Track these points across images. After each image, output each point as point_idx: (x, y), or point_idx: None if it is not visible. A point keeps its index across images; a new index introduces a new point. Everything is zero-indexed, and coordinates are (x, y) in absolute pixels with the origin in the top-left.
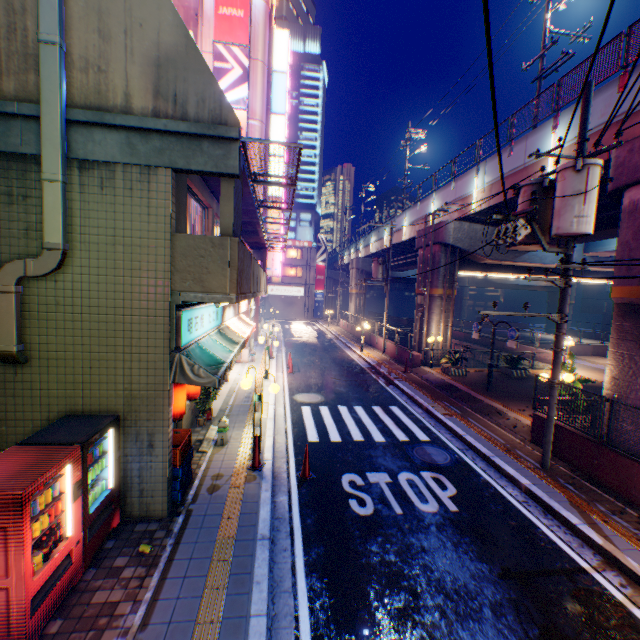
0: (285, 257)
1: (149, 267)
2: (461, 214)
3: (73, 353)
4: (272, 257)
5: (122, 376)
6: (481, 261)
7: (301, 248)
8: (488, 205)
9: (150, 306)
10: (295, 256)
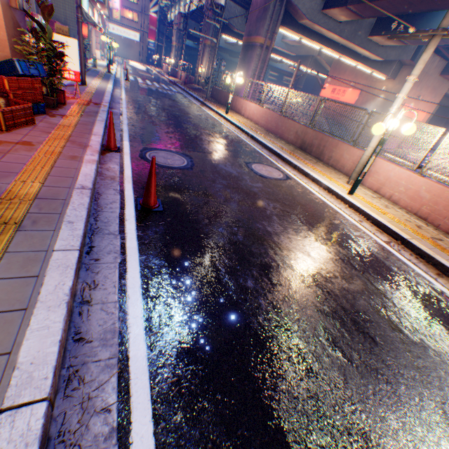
0: None
1: None
2: None
3: None
4: None
5: (63, 11)
6: (234, 31)
7: None
8: None
9: None
10: (132, 1)
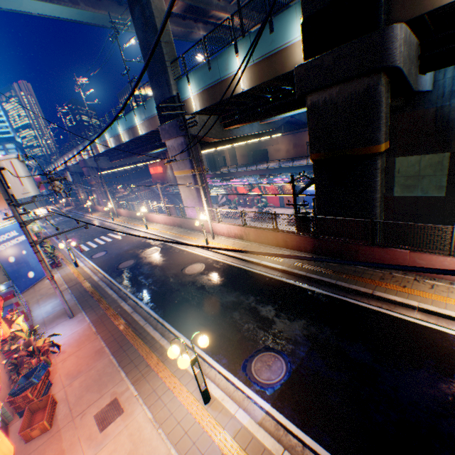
0: None
1: None
2: (73, 164)
3: None
4: None
5: None
6: None
7: None
8: (76, 163)
9: None
10: None
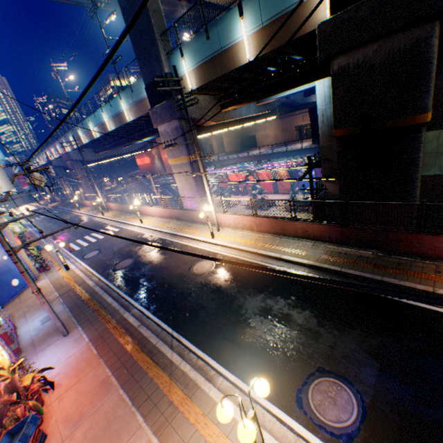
0: None
1: None
2: (55, 158)
3: None
4: None
5: None
6: None
7: None
8: (58, 157)
9: None
10: None
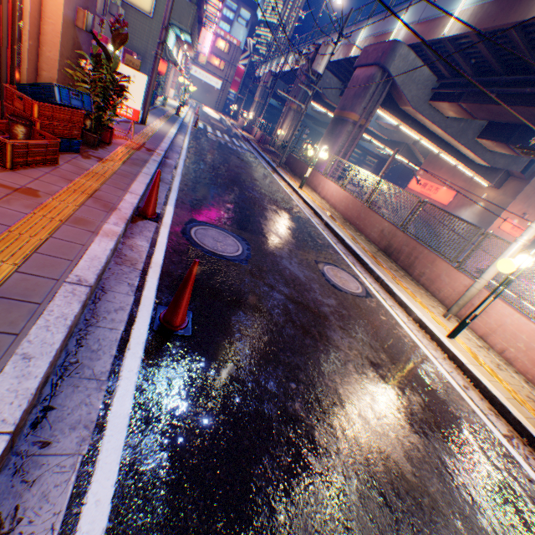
0: (215, 46)
1: (164, 3)
2: None
3: (130, 25)
4: (204, 36)
5: (145, 43)
6: (325, 100)
7: (230, 44)
8: (333, 61)
9: (161, 20)
10: (223, 49)
